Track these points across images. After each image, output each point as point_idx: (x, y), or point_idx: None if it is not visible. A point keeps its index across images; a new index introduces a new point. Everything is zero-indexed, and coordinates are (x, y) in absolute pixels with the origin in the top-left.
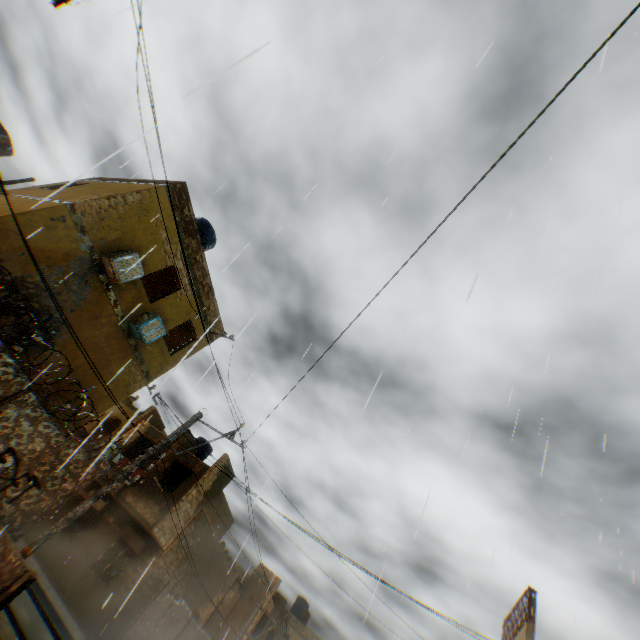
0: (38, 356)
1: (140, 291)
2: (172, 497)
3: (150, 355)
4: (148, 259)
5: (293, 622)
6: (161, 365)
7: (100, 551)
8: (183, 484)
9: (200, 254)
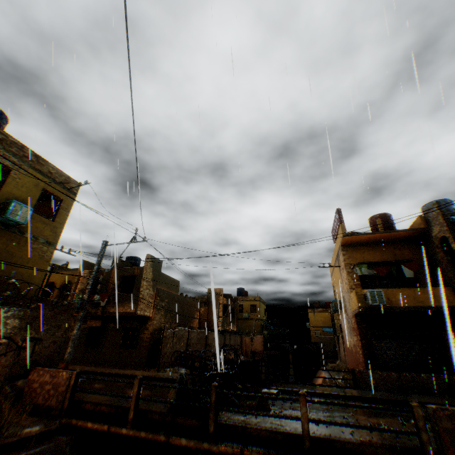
0: None
1: None
2: (135, 294)
3: (38, 230)
4: None
5: (241, 300)
6: (53, 232)
7: (119, 340)
8: (136, 284)
9: None
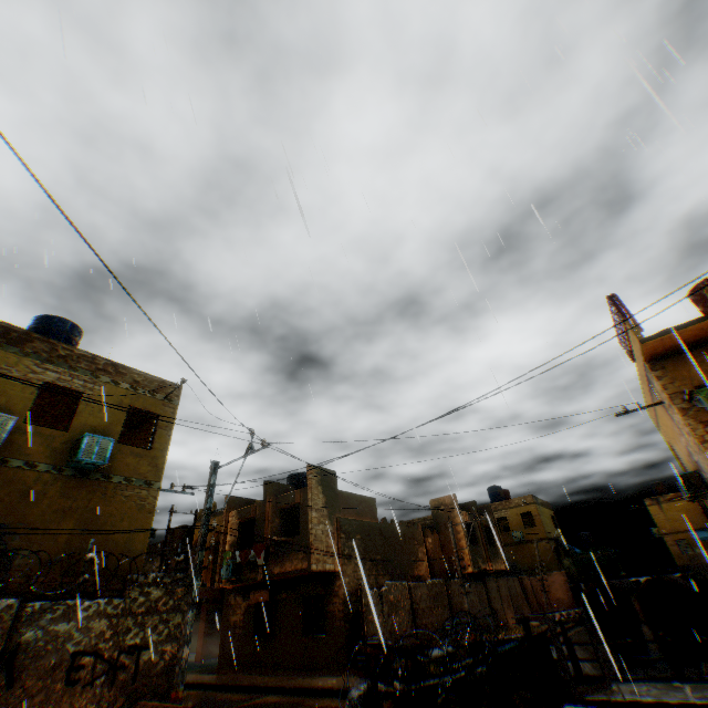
0: (14, 573)
1: (42, 433)
2: (303, 535)
3: (130, 469)
4: (10, 402)
5: (500, 508)
6: (152, 465)
7: (298, 620)
8: (301, 519)
9: (62, 348)
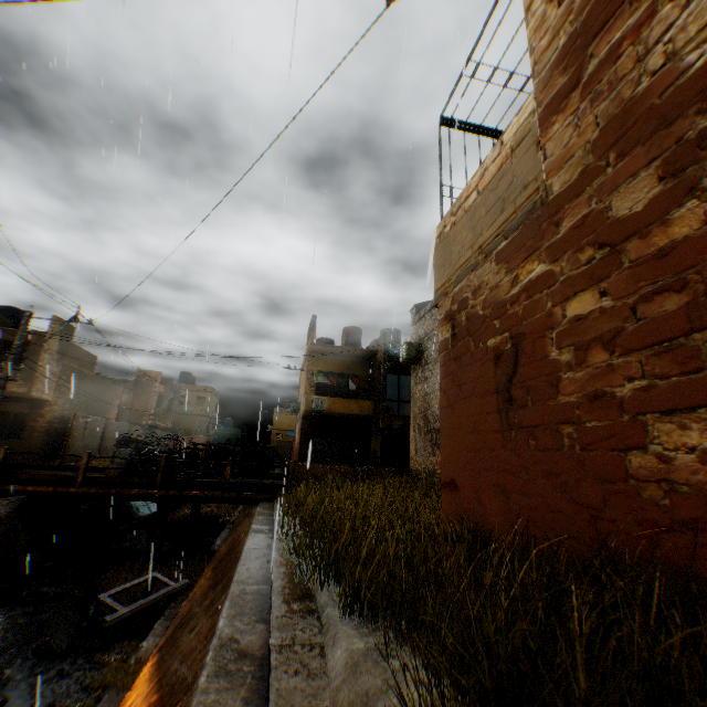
0: None
1: None
2: (29, 368)
3: None
4: None
5: (185, 388)
6: None
7: None
8: (31, 355)
9: None
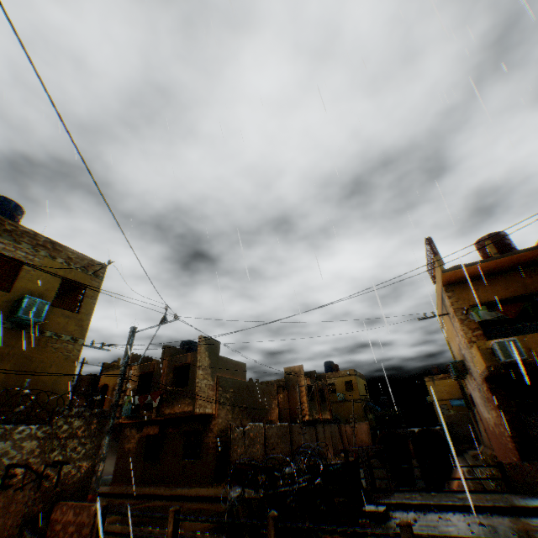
0: None
1: None
2: (191, 387)
3: (60, 327)
4: None
5: (331, 376)
6: (79, 326)
7: (180, 449)
8: (190, 375)
9: (8, 223)
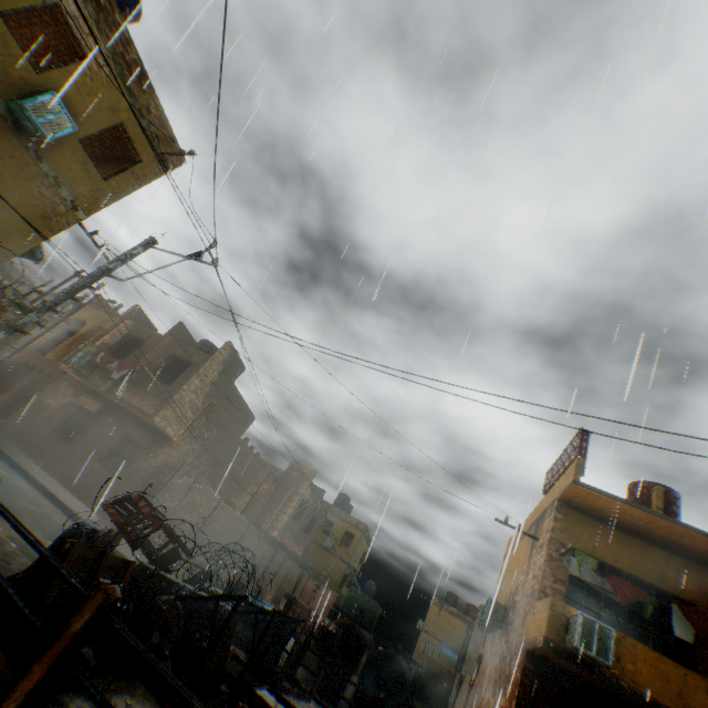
0: None
1: (9, 45)
2: (172, 389)
3: (69, 174)
4: None
5: (336, 514)
6: (94, 195)
7: (105, 450)
8: (183, 376)
9: None
